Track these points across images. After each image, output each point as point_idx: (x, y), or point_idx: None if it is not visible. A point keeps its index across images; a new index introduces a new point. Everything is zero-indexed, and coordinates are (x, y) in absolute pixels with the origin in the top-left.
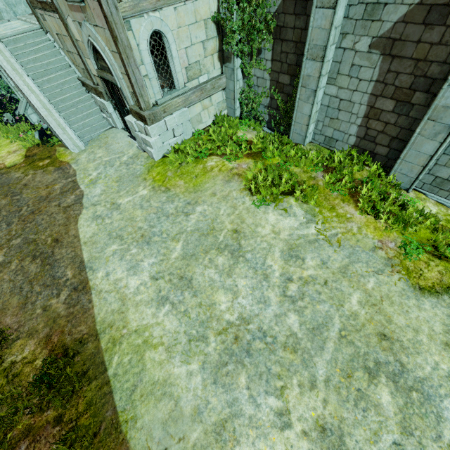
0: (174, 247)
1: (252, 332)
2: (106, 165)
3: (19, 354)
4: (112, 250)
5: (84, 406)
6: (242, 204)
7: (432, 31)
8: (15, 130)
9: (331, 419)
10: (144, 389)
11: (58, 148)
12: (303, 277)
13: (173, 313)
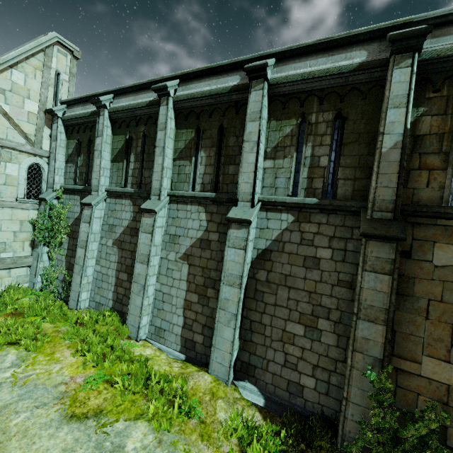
0: None
1: None
2: None
3: None
4: None
5: None
6: None
7: (134, 238)
8: None
9: None
10: None
11: None
12: None
13: None
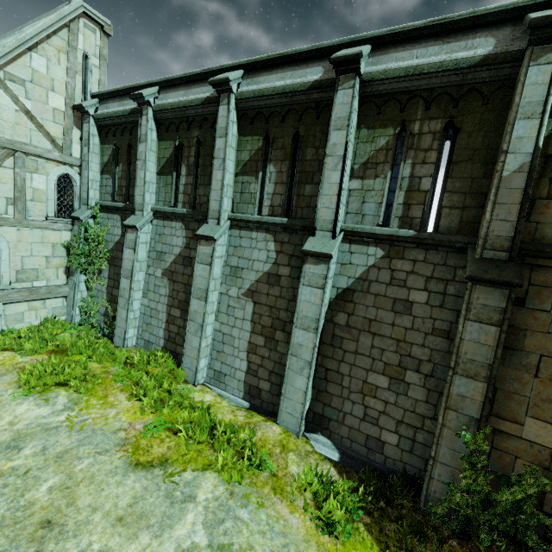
0: None
1: None
2: None
3: None
4: None
5: None
6: None
7: (188, 269)
8: None
9: None
10: None
11: None
12: (1, 470)
13: None
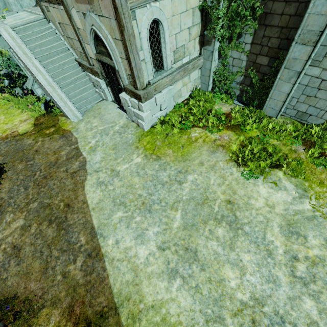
0: (174, 216)
1: (268, 316)
2: (102, 134)
3: (45, 324)
4: (118, 217)
5: None
6: (230, 174)
7: None
8: (24, 102)
9: None
10: None
11: (60, 118)
12: (309, 257)
13: (185, 288)
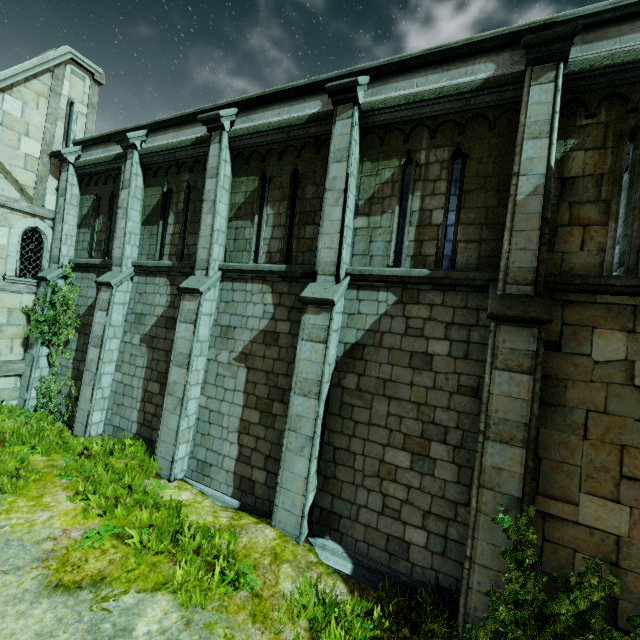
0: None
1: None
2: None
3: None
4: None
5: None
6: None
7: (171, 333)
8: None
9: None
10: None
11: None
12: None
13: None
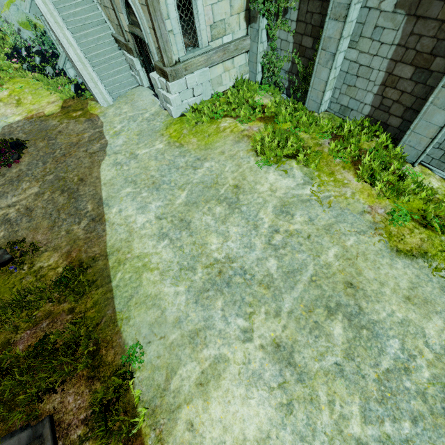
0: (180, 194)
1: (234, 269)
2: (130, 120)
3: (46, 262)
4: (127, 192)
5: (91, 304)
6: (246, 163)
7: None
8: (54, 83)
9: (286, 340)
10: (138, 299)
11: (90, 102)
12: (289, 230)
13: (170, 247)
